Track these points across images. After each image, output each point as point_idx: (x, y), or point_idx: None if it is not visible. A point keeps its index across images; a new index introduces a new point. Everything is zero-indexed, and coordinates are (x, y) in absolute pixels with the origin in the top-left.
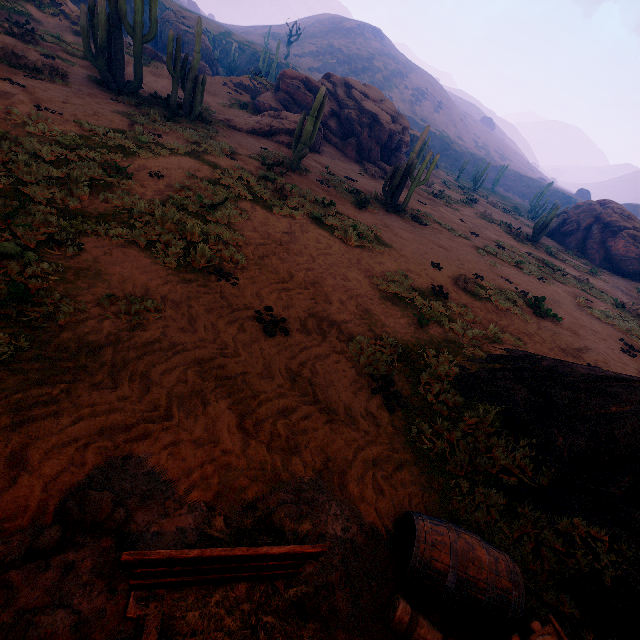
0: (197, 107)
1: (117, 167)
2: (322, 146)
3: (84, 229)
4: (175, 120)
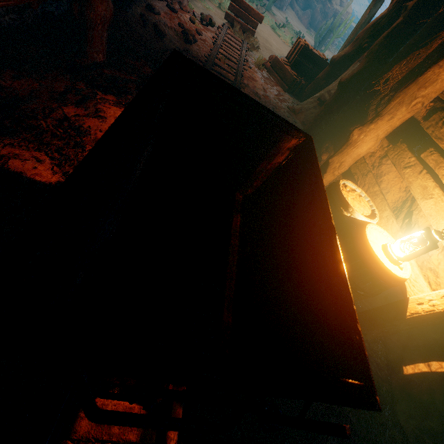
0: None
1: None
2: (288, 10)
3: None
4: None
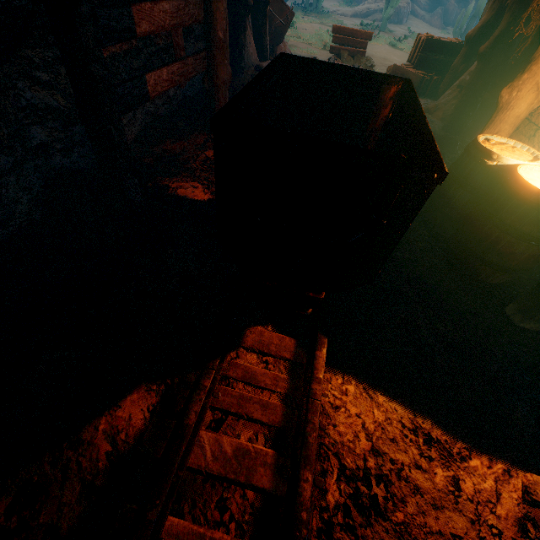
0: (321, 2)
1: (291, 23)
2: (409, 20)
3: (287, 38)
4: (308, 13)
